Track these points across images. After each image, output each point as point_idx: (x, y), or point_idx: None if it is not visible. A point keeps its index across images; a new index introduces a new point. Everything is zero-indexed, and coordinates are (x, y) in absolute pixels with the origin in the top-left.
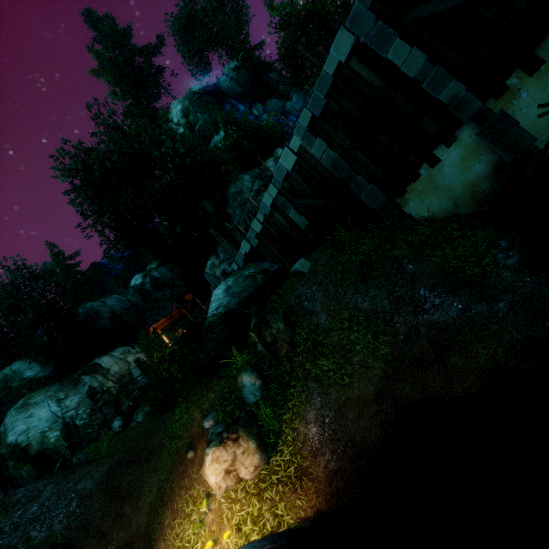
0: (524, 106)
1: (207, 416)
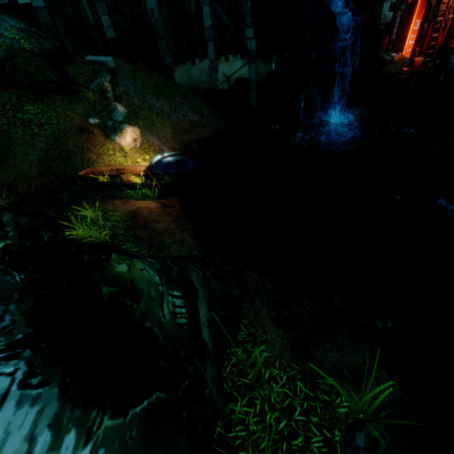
0: (220, 69)
1: (87, 117)
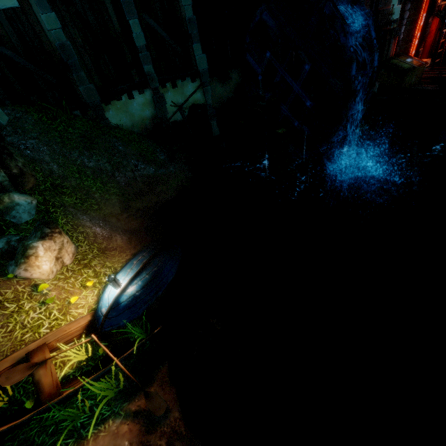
0: (168, 98)
1: None
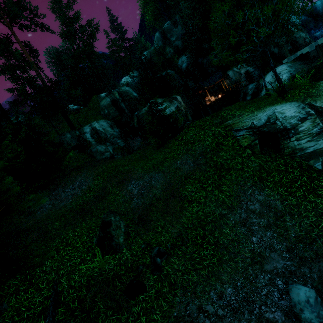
0: None
1: None
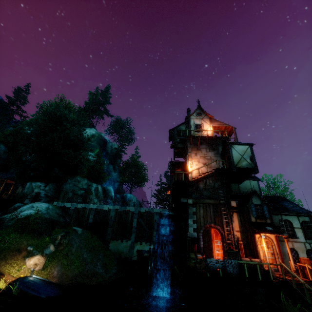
0: (136, 248)
1: (30, 246)
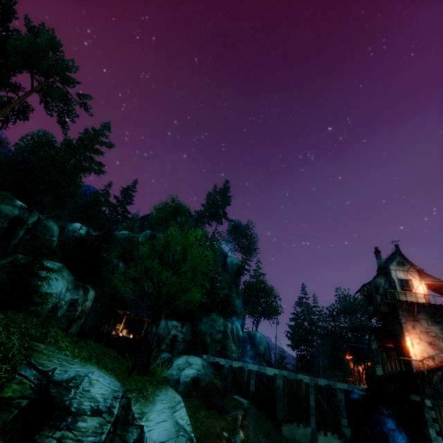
0: (319, 439)
1: (223, 430)
